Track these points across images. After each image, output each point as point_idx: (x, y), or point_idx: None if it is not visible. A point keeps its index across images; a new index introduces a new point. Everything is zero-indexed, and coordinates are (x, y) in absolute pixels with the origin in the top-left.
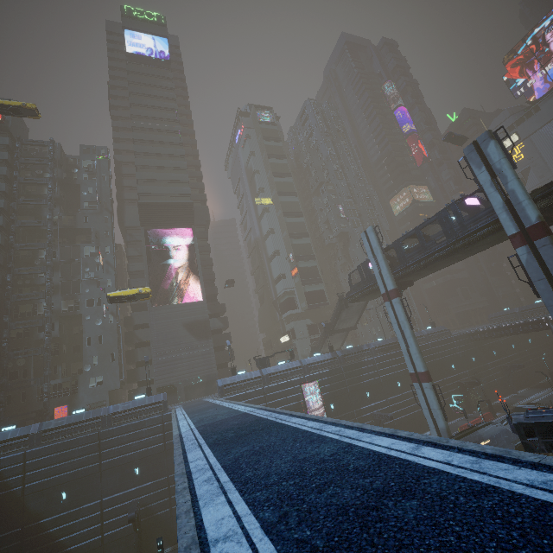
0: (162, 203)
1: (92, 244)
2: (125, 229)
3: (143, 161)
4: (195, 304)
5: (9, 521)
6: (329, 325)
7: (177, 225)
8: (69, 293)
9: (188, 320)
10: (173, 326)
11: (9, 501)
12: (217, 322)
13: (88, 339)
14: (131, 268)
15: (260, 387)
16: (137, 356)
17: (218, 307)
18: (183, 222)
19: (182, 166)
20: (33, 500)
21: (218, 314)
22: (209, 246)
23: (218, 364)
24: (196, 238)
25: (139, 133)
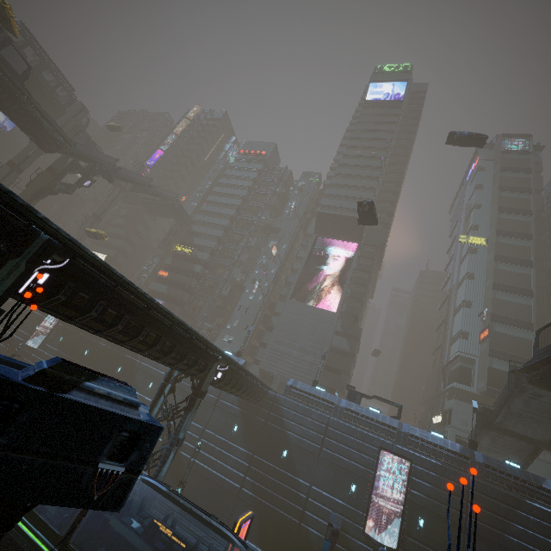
0: (337, 215)
1: (276, 240)
2: (306, 236)
3: (338, 180)
4: (327, 313)
5: (125, 377)
6: (487, 411)
7: (345, 238)
8: (246, 269)
9: (313, 324)
10: (298, 323)
11: (132, 366)
12: (344, 343)
13: (240, 306)
14: (294, 266)
15: (327, 415)
16: (264, 337)
17: (352, 328)
18: (351, 236)
19: (372, 186)
20: (139, 375)
21: (350, 335)
22: (371, 267)
23: (325, 385)
24: (358, 253)
25: (346, 159)
